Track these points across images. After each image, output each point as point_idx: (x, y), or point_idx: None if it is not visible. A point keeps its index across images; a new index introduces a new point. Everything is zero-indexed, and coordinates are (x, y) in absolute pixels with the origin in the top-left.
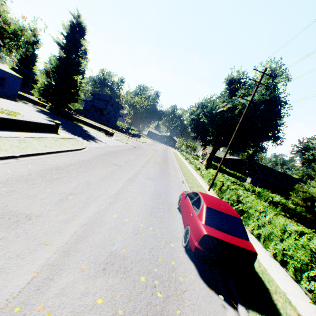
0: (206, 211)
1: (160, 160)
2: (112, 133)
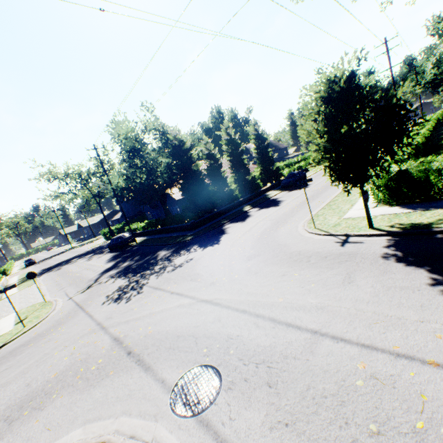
0: None
1: None
2: None
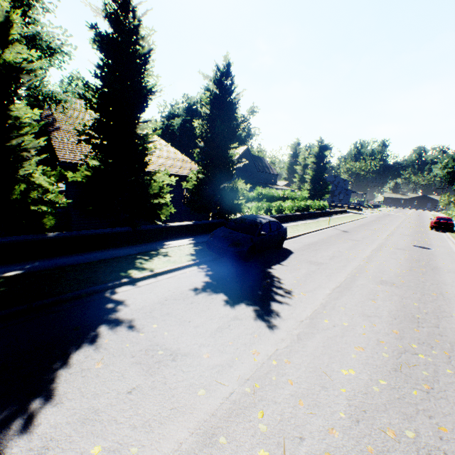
0: (435, 218)
1: (414, 219)
2: (361, 209)
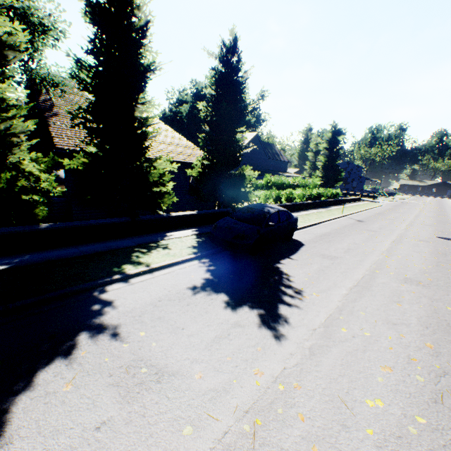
0: None
1: (434, 207)
2: (376, 196)
